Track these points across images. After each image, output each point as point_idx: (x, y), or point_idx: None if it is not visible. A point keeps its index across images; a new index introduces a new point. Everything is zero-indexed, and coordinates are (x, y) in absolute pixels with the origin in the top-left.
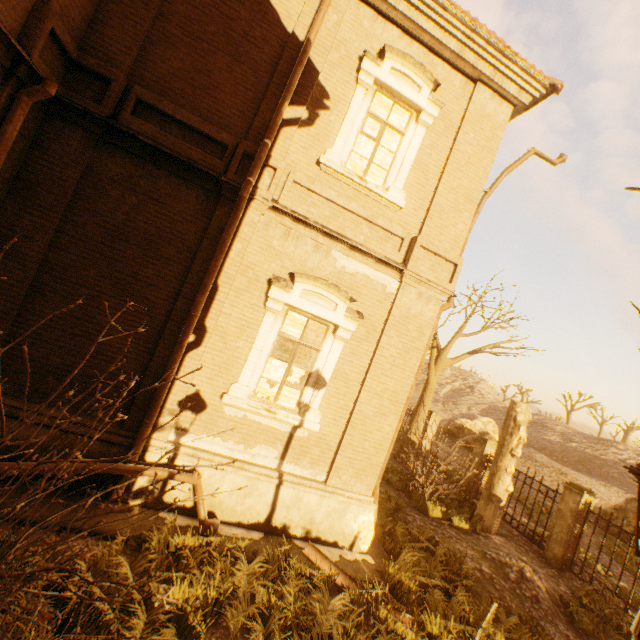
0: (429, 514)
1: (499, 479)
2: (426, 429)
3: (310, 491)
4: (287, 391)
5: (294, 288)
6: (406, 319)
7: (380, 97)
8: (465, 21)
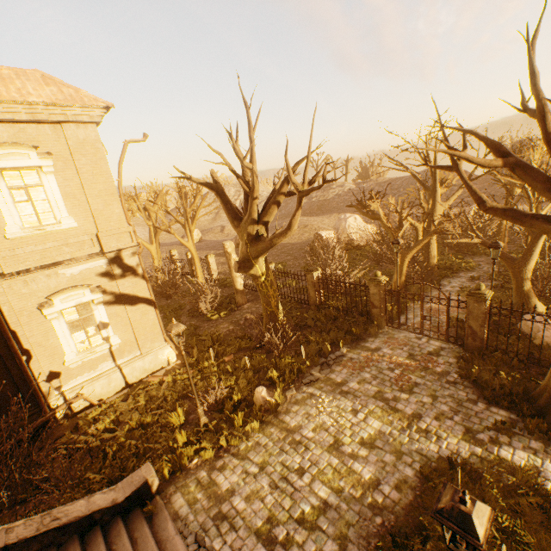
0: (212, 319)
1: (236, 282)
2: (210, 267)
3: (136, 362)
4: (94, 339)
5: (55, 303)
6: (125, 272)
7: (8, 173)
8: (20, 103)
